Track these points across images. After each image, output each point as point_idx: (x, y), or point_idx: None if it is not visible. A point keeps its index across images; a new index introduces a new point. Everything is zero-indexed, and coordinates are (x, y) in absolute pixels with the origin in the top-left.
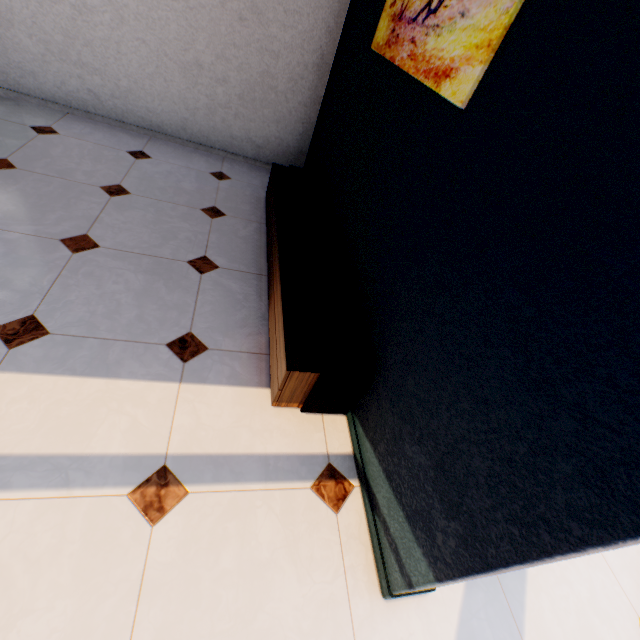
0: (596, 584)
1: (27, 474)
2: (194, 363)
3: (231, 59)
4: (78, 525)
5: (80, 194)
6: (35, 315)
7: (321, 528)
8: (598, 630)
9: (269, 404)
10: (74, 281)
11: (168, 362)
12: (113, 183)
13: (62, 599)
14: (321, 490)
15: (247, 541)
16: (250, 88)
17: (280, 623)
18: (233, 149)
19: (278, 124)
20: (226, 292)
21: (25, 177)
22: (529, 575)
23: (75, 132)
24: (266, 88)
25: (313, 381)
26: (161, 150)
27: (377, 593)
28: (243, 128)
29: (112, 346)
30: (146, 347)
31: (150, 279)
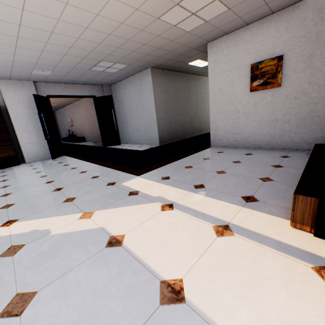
0: None
1: (189, 211)
2: (250, 203)
3: (291, 113)
4: (196, 226)
5: (224, 163)
6: (203, 184)
7: (314, 288)
8: None
9: (288, 226)
10: (215, 179)
11: (239, 201)
12: (236, 160)
13: (186, 238)
14: (320, 272)
15: (257, 263)
16: (302, 120)
17: (266, 302)
18: (294, 147)
19: (321, 130)
20: (275, 187)
21: (211, 160)
22: None
23: (228, 151)
24: (311, 117)
25: (315, 205)
26: (257, 152)
27: None
28: (299, 137)
29: (221, 193)
30: (232, 195)
31: (240, 181)
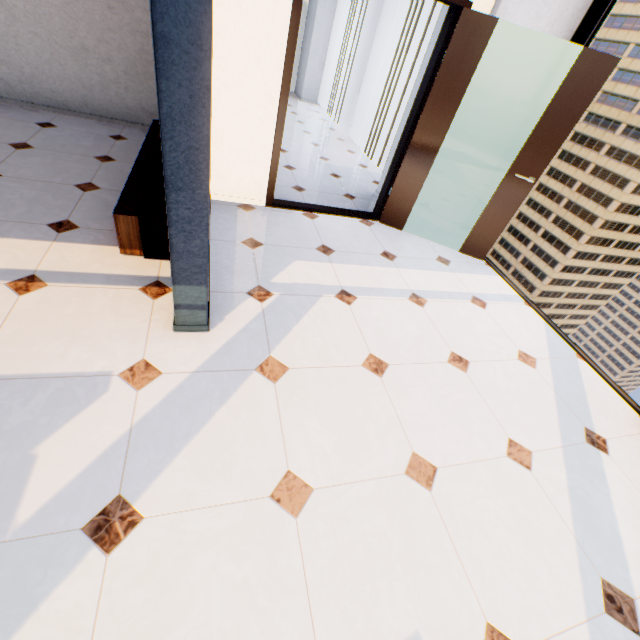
0: (345, 339)
1: None
2: (67, 234)
3: (110, 42)
4: None
5: None
6: None
7: (140, 304)
8: (333, 355)
9: (120, 254)
10: None
11: (47, 233)
12: (20, 142)
13: None
14: (147, 290)
15: (85, 306)
16: (132, 64)
17: (97, 334)
18: (132, 119)
19: None
20: (103, 201)
21: None
22: (292, 332)
23: None
24: (145, 63)
25: (138, 225)
26: (67, 122)
27: (171, 330)
28: (135, 99)
29: (5, 224)
30: (31, 225)
31: (41, 193)
